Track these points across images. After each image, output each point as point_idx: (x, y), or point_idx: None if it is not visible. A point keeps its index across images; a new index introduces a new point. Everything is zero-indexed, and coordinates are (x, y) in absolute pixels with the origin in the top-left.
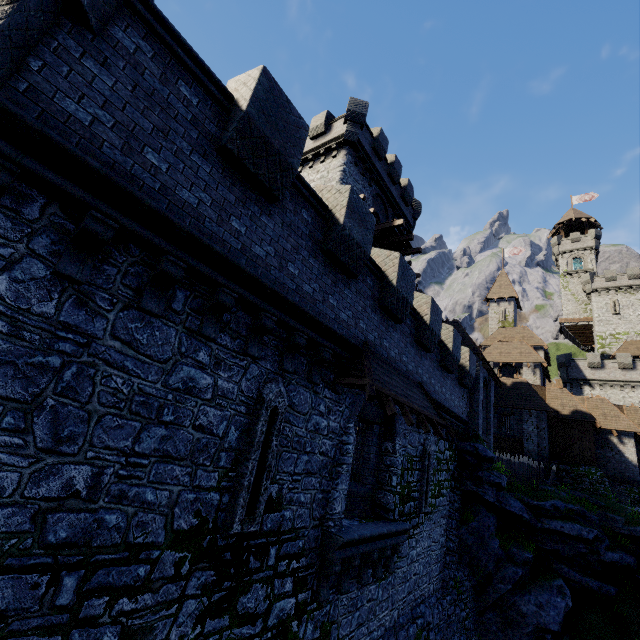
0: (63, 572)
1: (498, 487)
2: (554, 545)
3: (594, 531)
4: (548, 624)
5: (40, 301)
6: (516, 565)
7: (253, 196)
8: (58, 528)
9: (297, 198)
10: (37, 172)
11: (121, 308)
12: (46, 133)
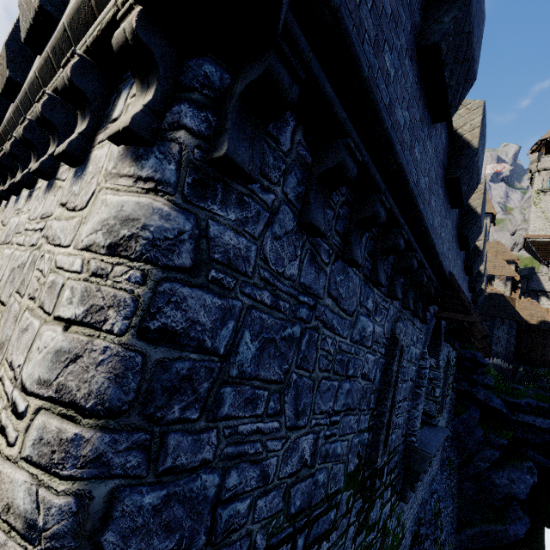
0: (297, 536)
1: (487, 388)
2: (524, 434)
3: None
4: (517, 494)
5: (289, 261)
6: (494, 449)
7: (426, 114)
8: (295, 499)
9: None
10: (319, 80)
11: (333, 260)
12: (340, 14)
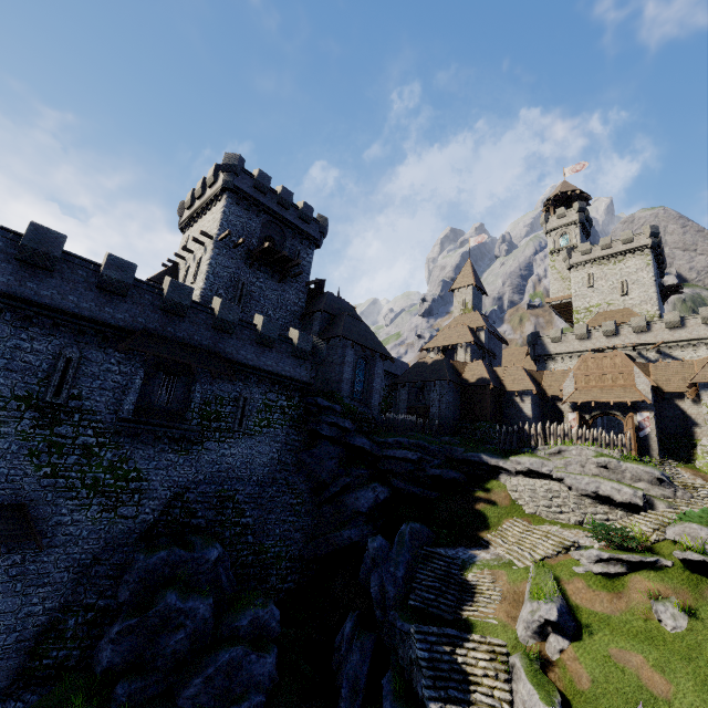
0: None
1: (338, 427)
2: (389, 466)
3: (418, 454)
4: (359, 508)
5: None
6: (347, 476)
7: (40, 272)
8: None
9: (73, 266)
10: None
11: None
12: None
